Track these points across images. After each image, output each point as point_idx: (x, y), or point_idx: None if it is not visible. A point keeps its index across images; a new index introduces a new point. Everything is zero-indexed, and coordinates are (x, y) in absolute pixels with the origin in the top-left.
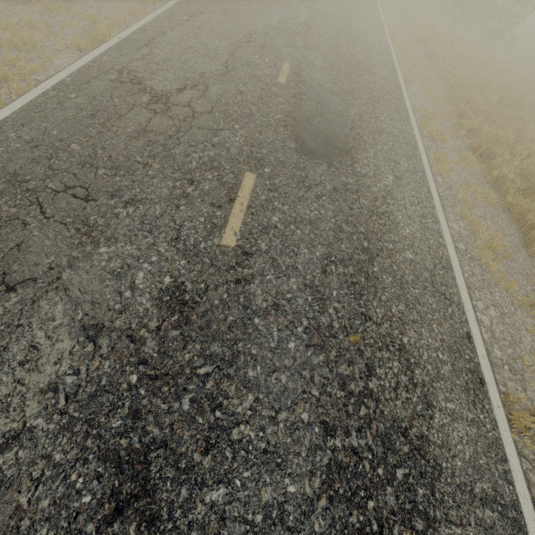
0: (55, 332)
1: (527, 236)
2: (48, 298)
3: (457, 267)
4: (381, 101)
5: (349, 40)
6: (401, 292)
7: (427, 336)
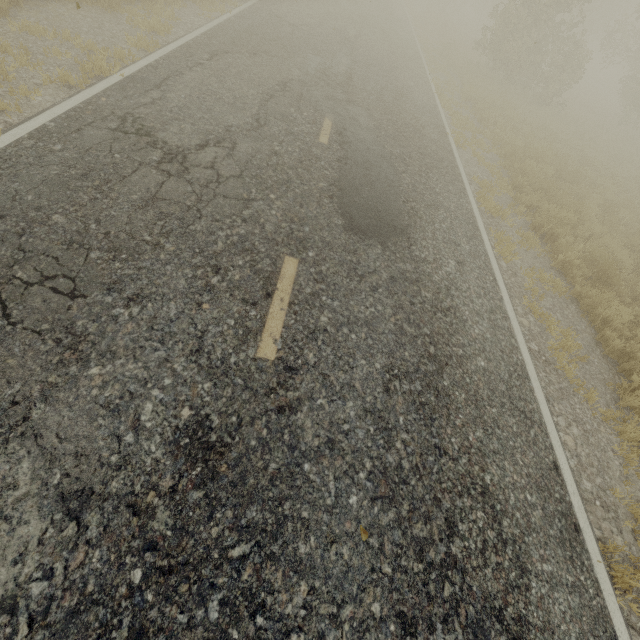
0: (17, 508)
1: (600, 334)
2: (9, 452)
3: (534, 375)
4: (435, 169)
5: (395, 96)
6: (477, 413)
7: (511, 471)
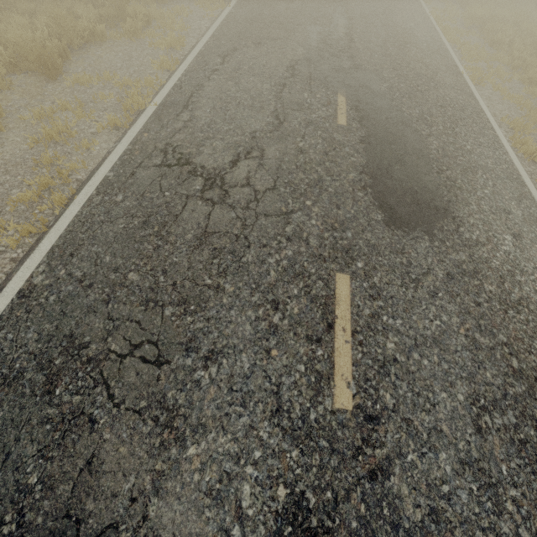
0: None
1: None
2: None
3: None
4: (460, 122)
5: (399, 45)
6: None
7: None
